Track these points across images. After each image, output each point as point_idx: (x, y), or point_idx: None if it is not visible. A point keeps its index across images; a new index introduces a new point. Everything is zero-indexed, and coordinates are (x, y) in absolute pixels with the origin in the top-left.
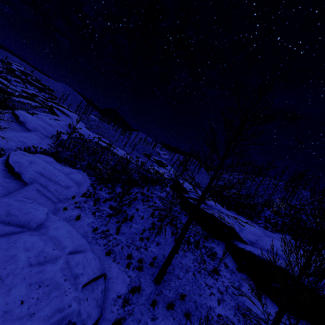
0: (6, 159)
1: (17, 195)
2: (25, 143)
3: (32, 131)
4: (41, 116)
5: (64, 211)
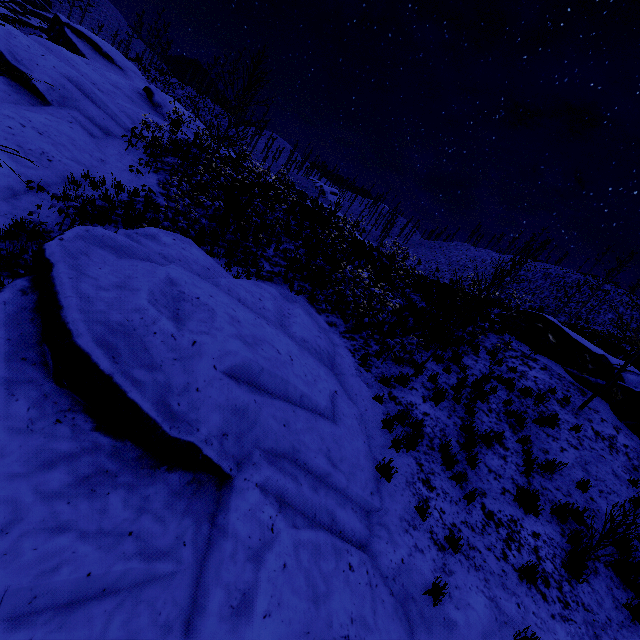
0: (35, 302)
1: None
2: (52, 161)
3: (51, 106)
4: (54, 46)
5: (436, 609)
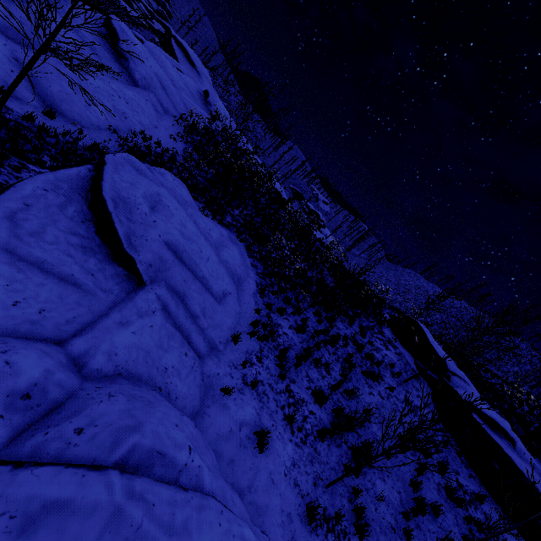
0: (92, 176)
1: (116, 335)
2: (127, 118)
3: (140, 88)
4: (158, 52)
5: (223, 398)
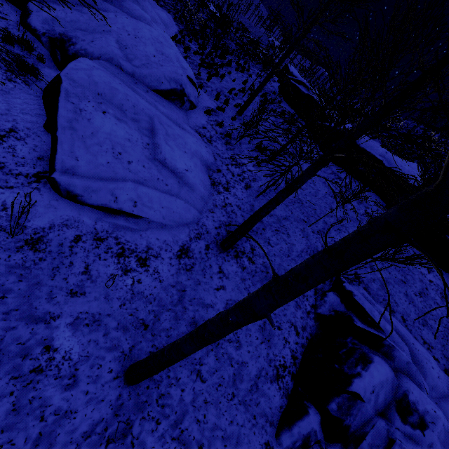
0: None
1: None
2: None
3: None
4: None
5: None
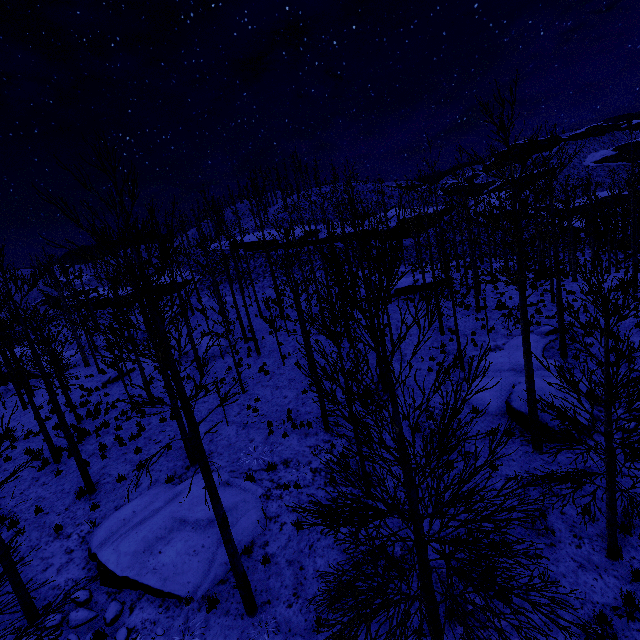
0: None
1: None
2: None
3: None
4: None
5: None
